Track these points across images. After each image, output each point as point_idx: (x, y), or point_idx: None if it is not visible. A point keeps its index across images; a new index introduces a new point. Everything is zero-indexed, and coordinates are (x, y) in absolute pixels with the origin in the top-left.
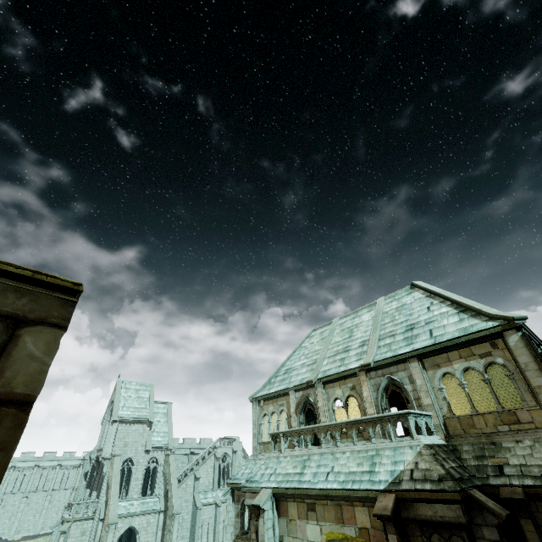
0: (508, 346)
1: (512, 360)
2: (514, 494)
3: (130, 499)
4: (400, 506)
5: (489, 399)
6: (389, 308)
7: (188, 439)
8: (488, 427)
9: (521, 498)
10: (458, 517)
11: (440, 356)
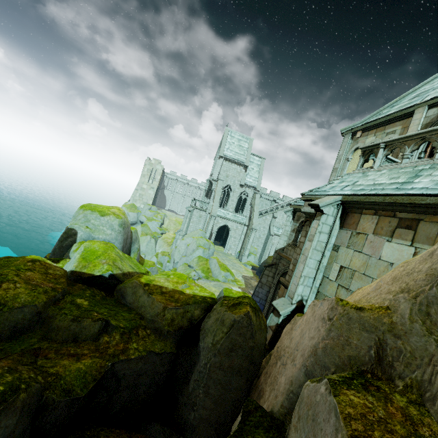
0: None
1: None
2: None
3: (227, 210)
4: None
5: None
6: None
7: (273, 192)
8: None
9: None
10: None
11: None
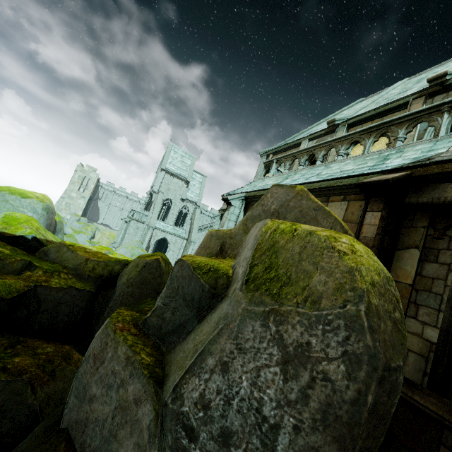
0: None
1: None
2: None
3: (167, 223)
4: (410, 190)
5: None
6: None
7: (214, 210)
8: None
9: None
10: None
11: None
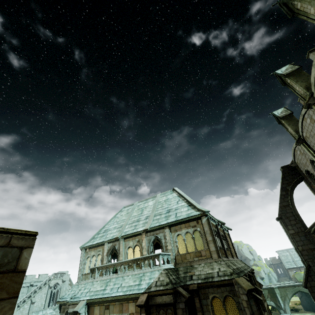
0: (202, 223)
1: (203, 229)
2: (194, 287)
3: None
4: (149, 299)
5: (200, 244)
6: (162, 200)
7: (29, 276)
8: (191, 258)
9: (195, 288)
10: (171, 300)
11: (178, 226)
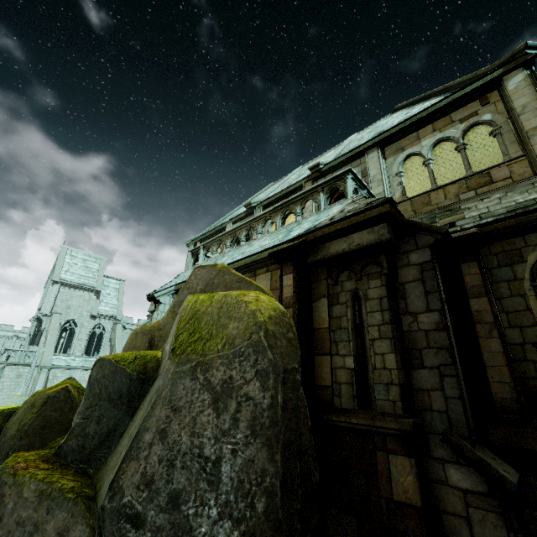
0: (504, 95)
1: (505, 111)
2: (463, 233)
3: (72, 355)
4: (309, 253)
5: None
6: (360, 136)
7: (143, 321)
8: (447, 199)
9: (472, 232)
10: (380, 237)
11: (408, 138)
